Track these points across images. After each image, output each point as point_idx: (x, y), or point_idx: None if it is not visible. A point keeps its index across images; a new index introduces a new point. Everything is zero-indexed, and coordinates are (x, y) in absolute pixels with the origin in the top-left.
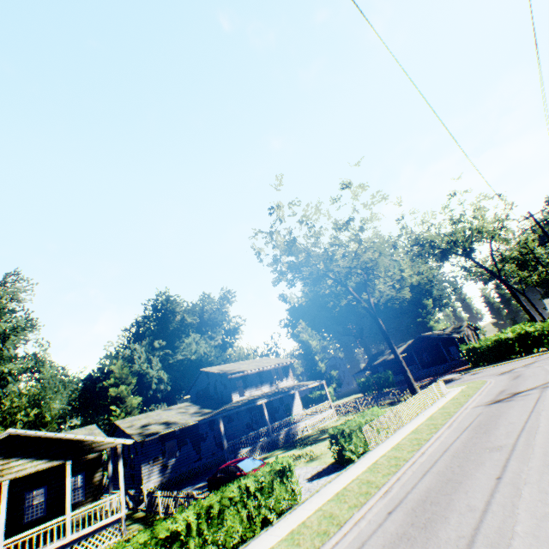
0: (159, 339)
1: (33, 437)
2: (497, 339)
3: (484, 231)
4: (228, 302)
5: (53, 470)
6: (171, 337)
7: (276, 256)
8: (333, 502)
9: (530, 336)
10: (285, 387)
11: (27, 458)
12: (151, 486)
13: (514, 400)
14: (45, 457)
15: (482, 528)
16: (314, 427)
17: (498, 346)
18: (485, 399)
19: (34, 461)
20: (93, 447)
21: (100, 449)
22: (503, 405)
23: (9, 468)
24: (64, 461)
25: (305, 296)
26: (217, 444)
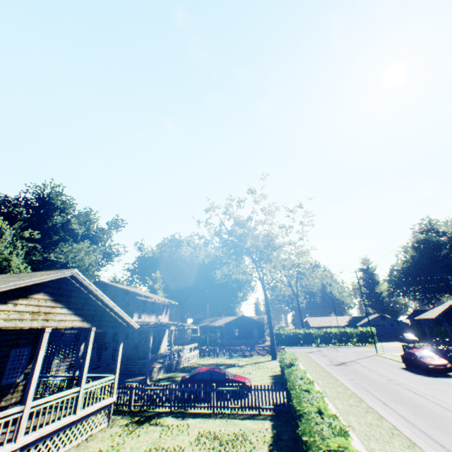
0: (31, 229)
1: (77, 287)
2: (294, 332)
3: (305, 266)
4: (116, 228)
5: (3, 335)
6: (44, 233)
7: (236, 223)
8: (336, 399)
9: (311, 335)
10: (168, 322)
11: (68, 309)
12: (53, 385)
13: (349, 365)
14: (80, 315)
15: (447, 407)
16: (184, 362)
17: (294, 336)
18: (327, 362)
19: (72, 315)
20: (110, 320)
21: (113, 325)
22: (347, 366)
23: (53, 314)
24: (91, 326)
25: (213, 257)
26: (113, 356)
